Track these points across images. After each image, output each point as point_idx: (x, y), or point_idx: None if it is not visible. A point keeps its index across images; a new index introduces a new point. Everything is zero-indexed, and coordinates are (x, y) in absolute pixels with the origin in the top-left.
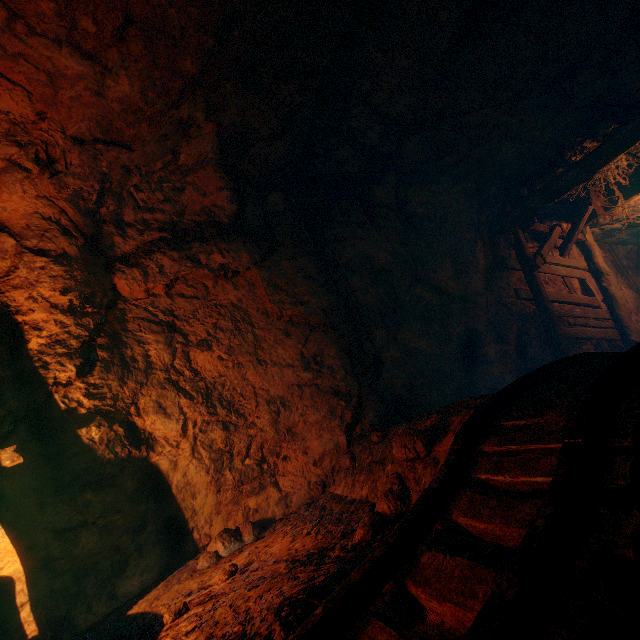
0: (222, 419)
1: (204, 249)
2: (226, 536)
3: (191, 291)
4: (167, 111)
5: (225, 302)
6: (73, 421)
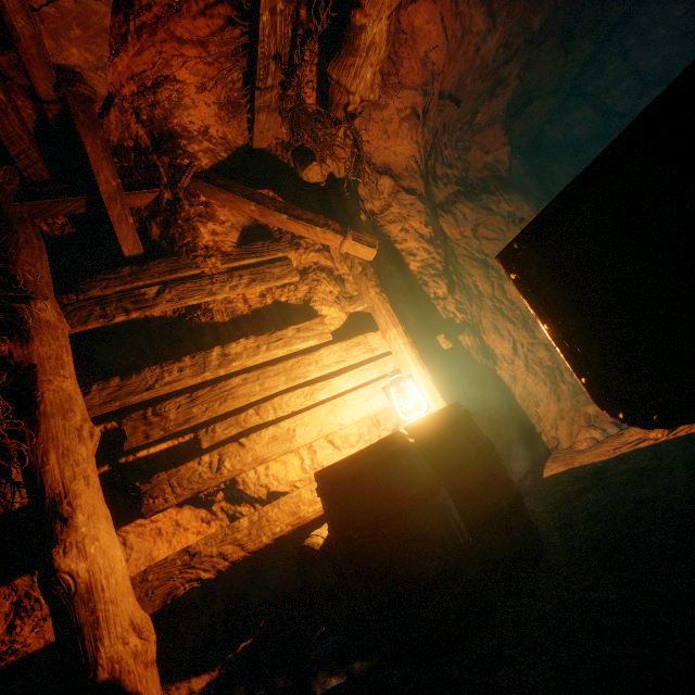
0: (542, 342)
1: (492, 200)
2: (593, 427)
3: (492, 234)
4: (498, 68)
5: None
6: (453, 329)
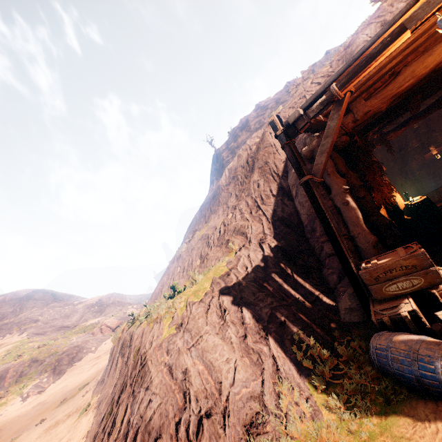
0: None
1: None
2: None
3: None
4: None
5: None
6: None
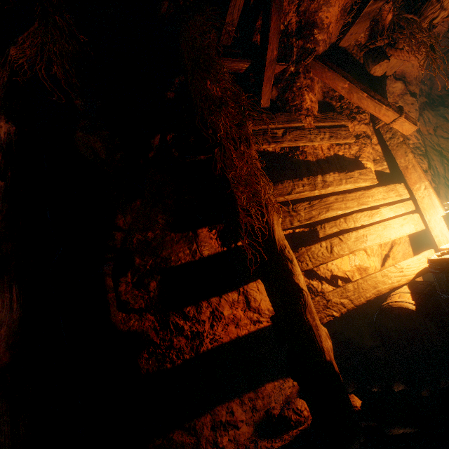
0: None
1: (446, 111)
2: None
3: (446, 135)
4: None
5: None
6: None
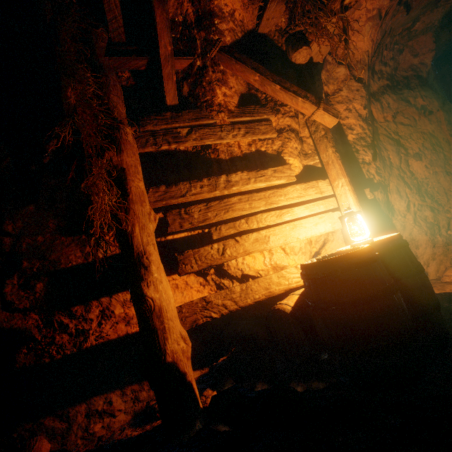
0: (429, 205)
1: (411, 94)
2: None
3: (407, 121)
4: None
5: (425, 131)
6: (371, 186)
